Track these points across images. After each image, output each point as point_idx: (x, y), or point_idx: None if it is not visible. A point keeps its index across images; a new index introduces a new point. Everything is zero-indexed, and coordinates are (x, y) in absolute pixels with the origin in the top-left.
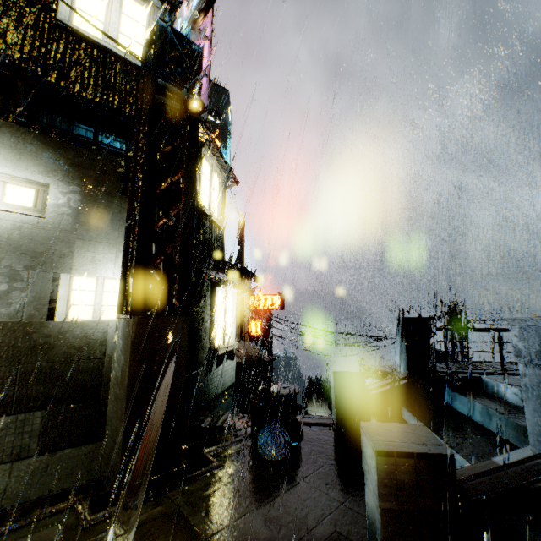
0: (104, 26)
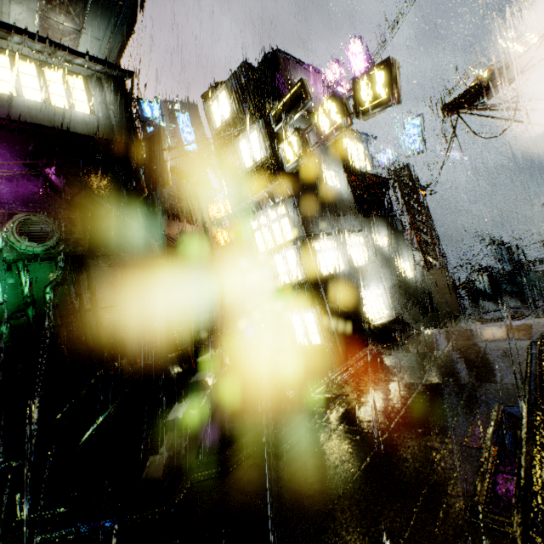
0: (360, 162)
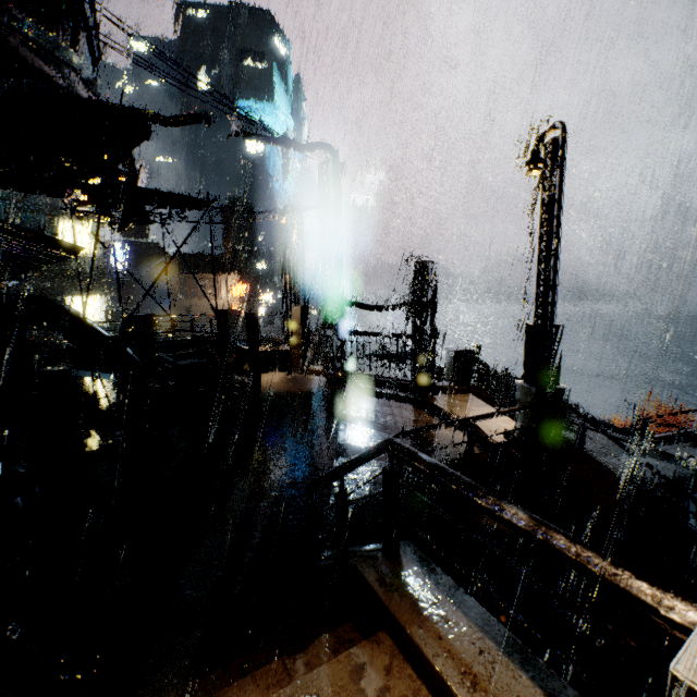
0: None
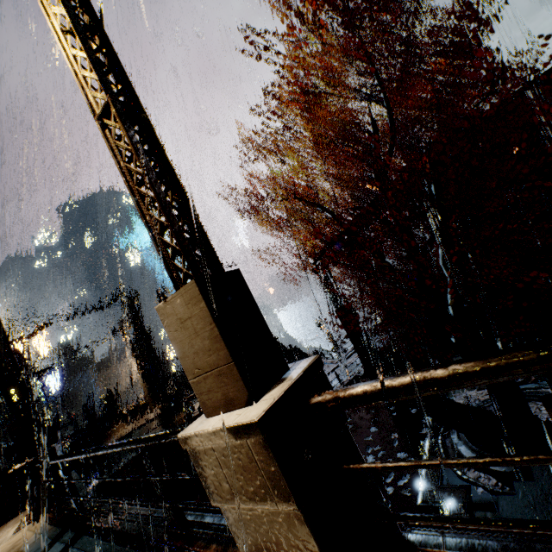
0: None
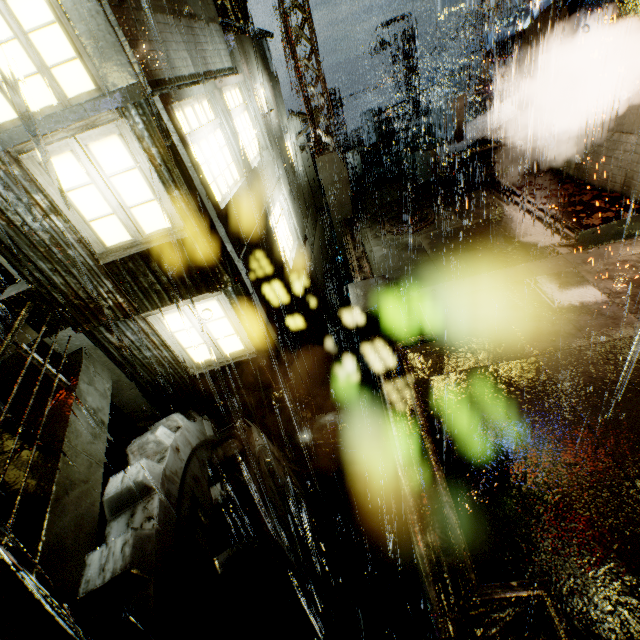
0: None
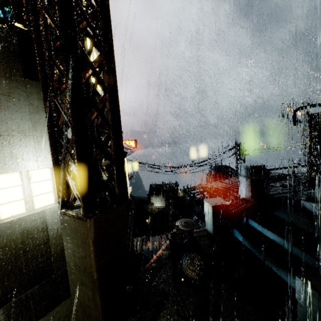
0: None
